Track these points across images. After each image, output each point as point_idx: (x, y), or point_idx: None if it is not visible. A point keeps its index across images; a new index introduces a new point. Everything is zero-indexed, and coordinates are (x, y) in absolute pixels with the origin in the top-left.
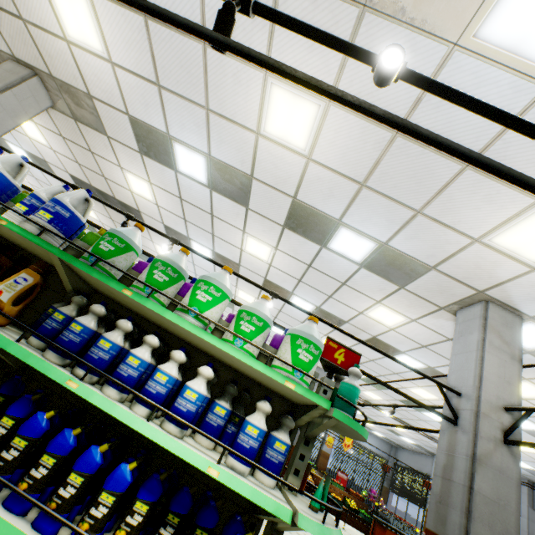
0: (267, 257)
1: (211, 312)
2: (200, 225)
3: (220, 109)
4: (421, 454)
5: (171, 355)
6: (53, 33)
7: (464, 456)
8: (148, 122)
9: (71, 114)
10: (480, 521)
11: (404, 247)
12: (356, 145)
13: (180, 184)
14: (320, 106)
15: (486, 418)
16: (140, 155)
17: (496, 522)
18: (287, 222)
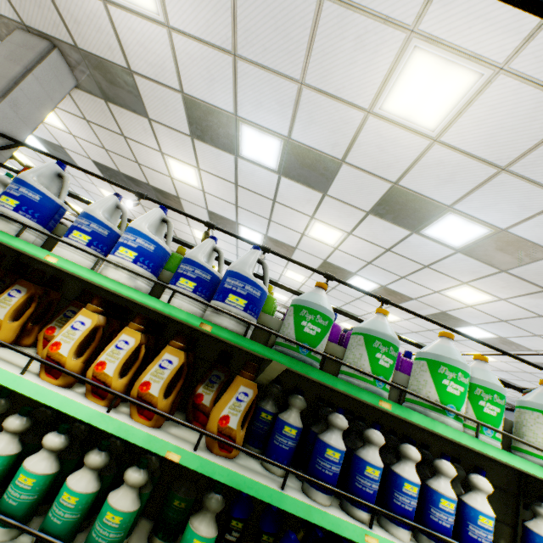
0: (334, 241)
1: (464, 404)
2: (255, 211)
3: (321, 82)
4: None
5: (443, 471)
6: None
7: None
8: (209, 101)
9: (100, 94)
10: None
11: (529, 233)
12: (517, 123)
13: (240, 170)
14: (482, 75)
15: None
16: (191, 140)
17: None
18: (374, 208)
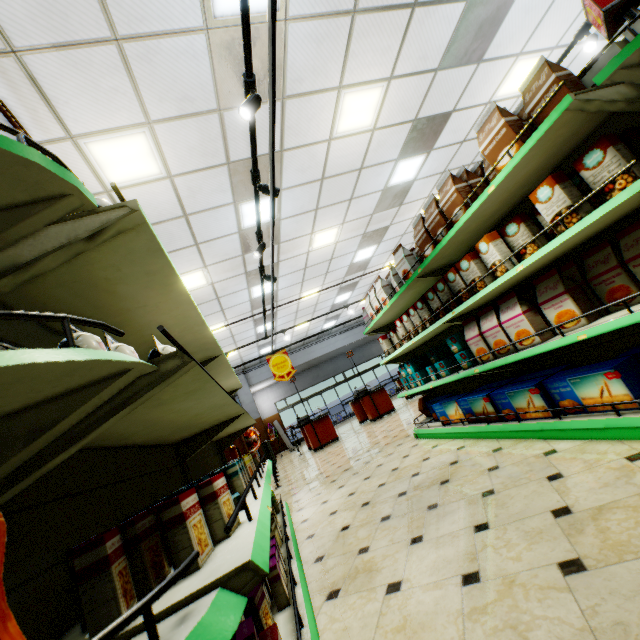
0: (504, 93)
1: None
2: None
3: None
4: None
5: None
6: None
7: None
8: None
9: None
10: None
11: None
12: None
13: None
14: None
15: None
16: None
17: None
18: None
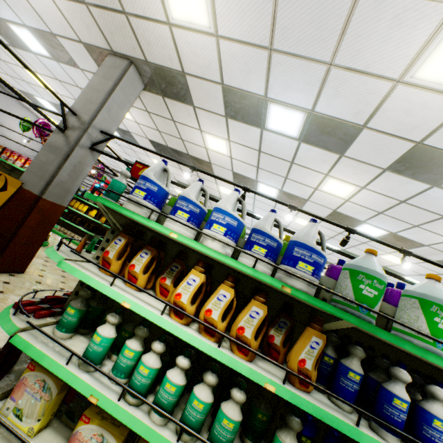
0: (346, 194)
1: None
2: (273, 171)
3: (350, 61)
4: None
5: None
6: (155, 19)
7: None
8: (244, 88)
9: (159, 92)
10: None
11: None
12: None
13: (264, 139)
14: None
15: None
16: (225, 119)
17: None
18: (392, 166)
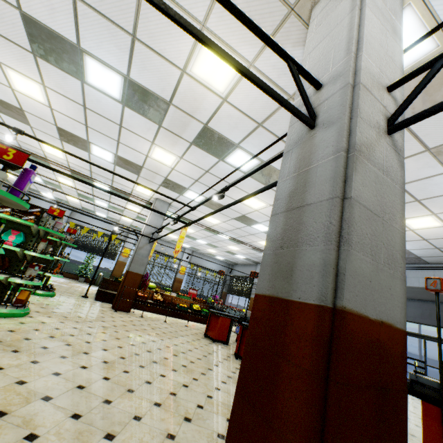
0: None
1: None
2: None
3: None
4: (249, 265)
5: None
6: None
7: (331, 156)
8: None
9: None
10: (360, 249)
11: None
12: None
13: None
14: None
15: (368, 94)
16: None
17: (380, 248)
18: None
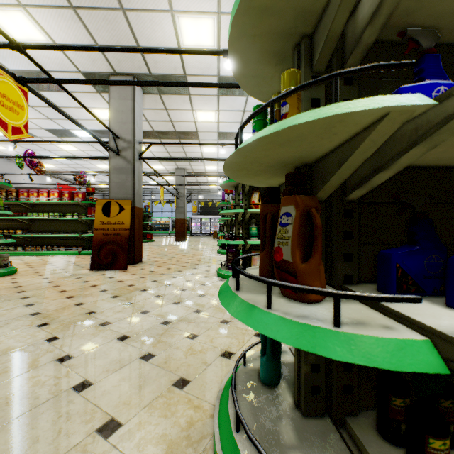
0: None
1: None
2: None
3: None
4: None
5: None
6: (167, 47)
7: None
8: None
9: (157, 92)
10: None
11: None
12: None
13: (248, 102)
14: None
15: None
16: (217, 97)
17: None
18: None
